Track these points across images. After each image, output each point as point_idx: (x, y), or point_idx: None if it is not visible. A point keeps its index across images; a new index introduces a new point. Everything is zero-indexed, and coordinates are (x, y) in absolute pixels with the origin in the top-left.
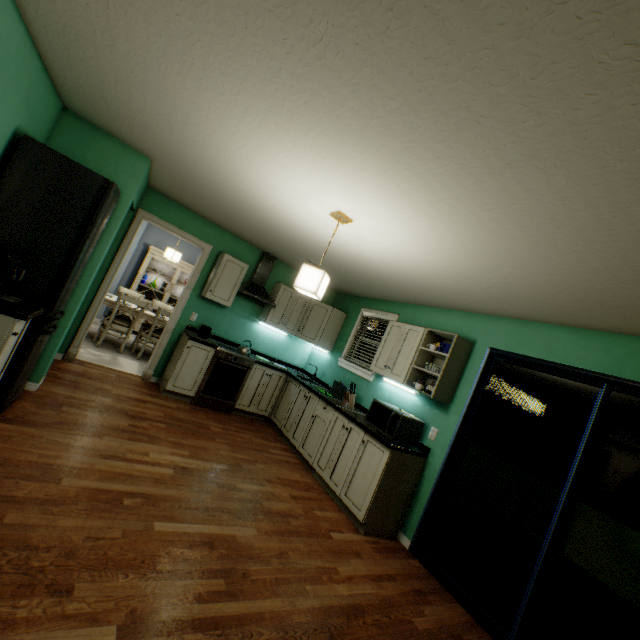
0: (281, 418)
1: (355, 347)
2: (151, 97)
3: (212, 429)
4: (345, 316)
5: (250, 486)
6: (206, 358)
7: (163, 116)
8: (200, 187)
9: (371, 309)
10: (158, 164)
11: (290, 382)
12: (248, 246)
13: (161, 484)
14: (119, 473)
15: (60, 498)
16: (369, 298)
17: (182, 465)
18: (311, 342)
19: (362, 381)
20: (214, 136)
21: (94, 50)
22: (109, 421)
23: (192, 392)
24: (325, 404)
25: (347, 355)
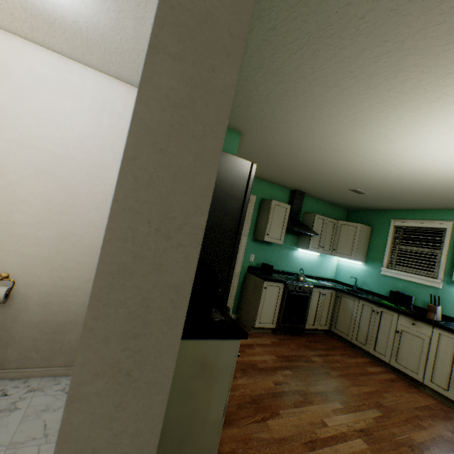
0: (346, 331)
1: (394, 256)
2: (349, 51)
3: (314, 360)
4: (370, 229)
5: (421, 435)
6: (278, 293)
7: (335, 75)
8: (282, 148)
9: (405, 219)
10: (245, 136)
11: (342, 297)
12: (279, 188)
13: None
14: None
15: None
16: (396, 210)
17: (357, 427)
18: (348, 258)
19: (425, 288)
20: (409, 80)
21: (318, 1)
22: (260, 385)
23: (273, 324)
24: (411, 320)
25: (389, 264)
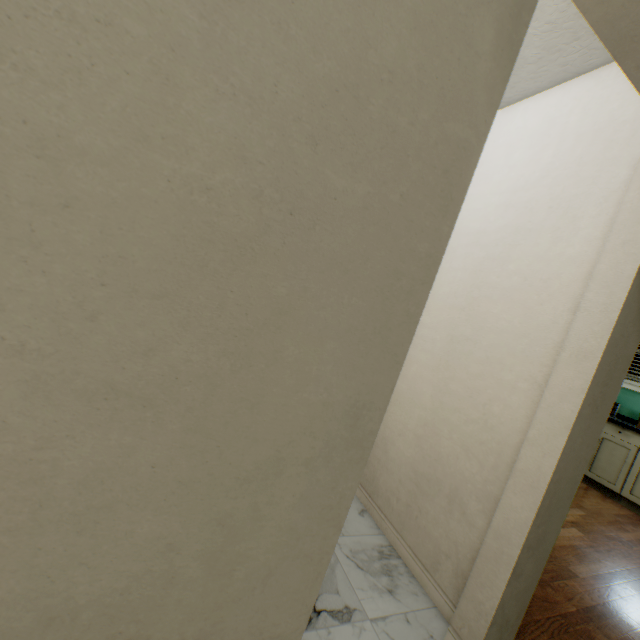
0: None
1: None
2: None
3: None
4: None
5: (626, 535)
6: None
7: None
8: None
9: None
10: None
11: None
12: None
13: (602, 553)
14: (570, 546)
15: (607, 598)
16: None
17: (567, 519)
18: None
19: (635, 396)
20: None
21: None
22: None
23: None
24: (617, 428)
25: None
